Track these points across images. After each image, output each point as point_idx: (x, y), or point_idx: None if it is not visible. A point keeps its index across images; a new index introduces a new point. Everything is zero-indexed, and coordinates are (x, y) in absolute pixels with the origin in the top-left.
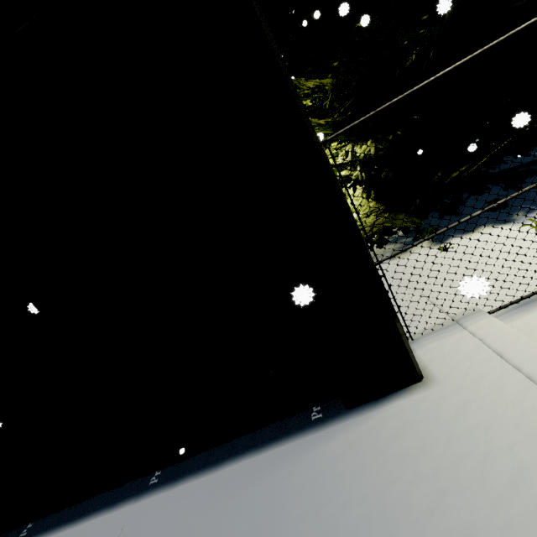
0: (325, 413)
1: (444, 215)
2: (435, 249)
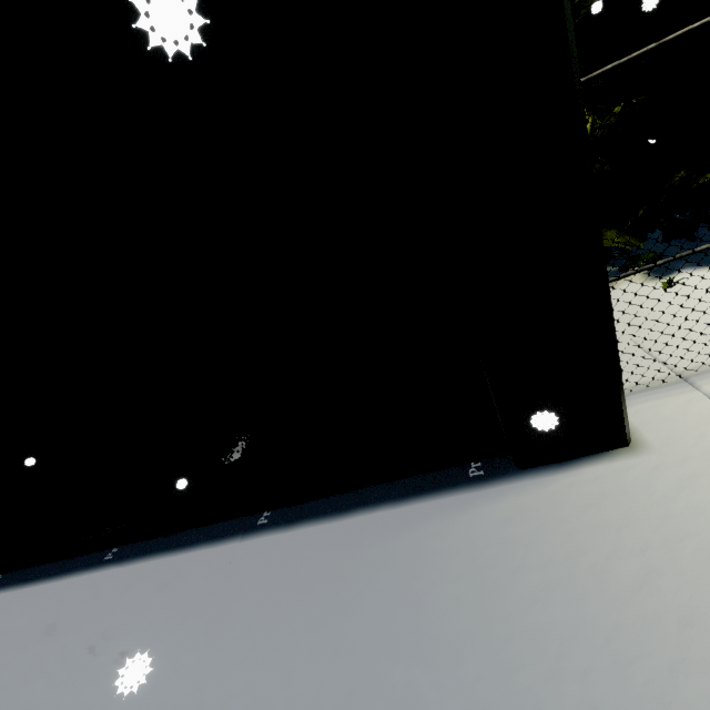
0: (487, 470)
1: (671, 238)
2: (654, 284)
